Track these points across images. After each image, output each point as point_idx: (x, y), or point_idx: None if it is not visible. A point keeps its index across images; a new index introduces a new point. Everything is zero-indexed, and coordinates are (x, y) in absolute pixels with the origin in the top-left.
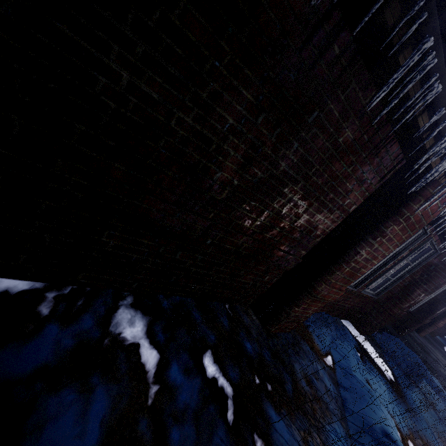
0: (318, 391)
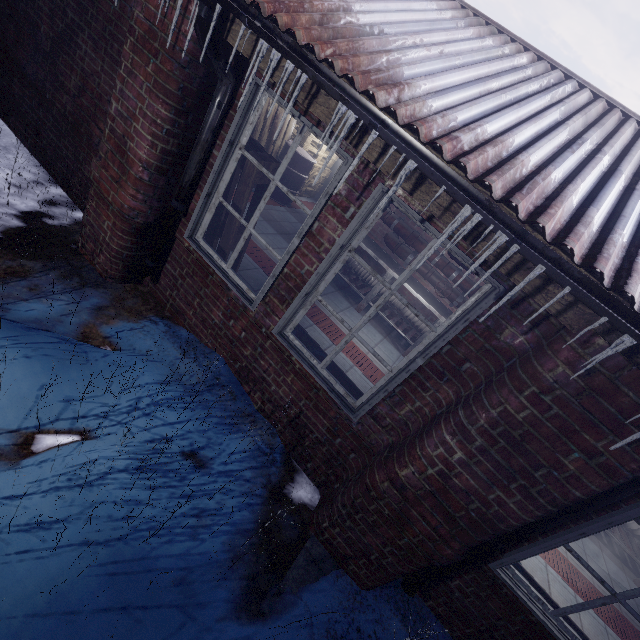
0: (5, 281)
